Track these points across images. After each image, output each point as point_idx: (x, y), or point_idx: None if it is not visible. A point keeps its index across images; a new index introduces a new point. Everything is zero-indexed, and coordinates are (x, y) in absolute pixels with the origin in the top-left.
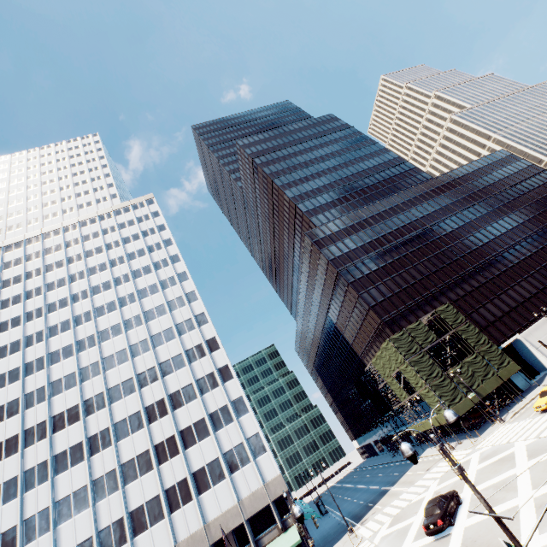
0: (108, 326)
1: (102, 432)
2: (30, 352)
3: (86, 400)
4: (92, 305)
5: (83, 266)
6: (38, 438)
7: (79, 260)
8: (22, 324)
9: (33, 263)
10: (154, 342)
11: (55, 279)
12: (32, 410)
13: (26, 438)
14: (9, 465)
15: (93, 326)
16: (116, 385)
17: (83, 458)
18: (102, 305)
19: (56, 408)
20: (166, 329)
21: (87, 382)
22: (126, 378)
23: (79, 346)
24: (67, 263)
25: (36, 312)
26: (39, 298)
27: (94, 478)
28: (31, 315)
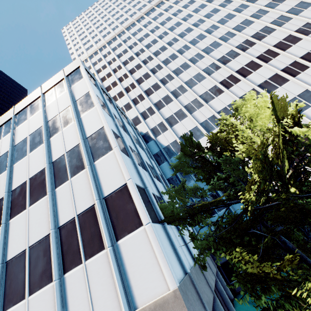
0: (237, 24)
1: (291, 64)
2: (186, 55)
3: (257, 57)
4: (212, 22)
5: (186, 12)
6: (234, 82)
7: (181, 12)
8: (169, 47)
9: (150, 26)
10: (291, 14)
11: (172, 25)
12: (214, 74)
13: (223, 85)
14: (223, 98)
15: (223, 29)
16: (278, 43)
17: (286, 80)
18: (221, 19)
19: (234, 68)
20: (296, 4)
21: (248, 50)
22: (283, 37)
23: (222, 40)
24: (173, 17)
25: (172, 40)
26: (169, 35)
27: (310, 85)
28: (170, 43)
